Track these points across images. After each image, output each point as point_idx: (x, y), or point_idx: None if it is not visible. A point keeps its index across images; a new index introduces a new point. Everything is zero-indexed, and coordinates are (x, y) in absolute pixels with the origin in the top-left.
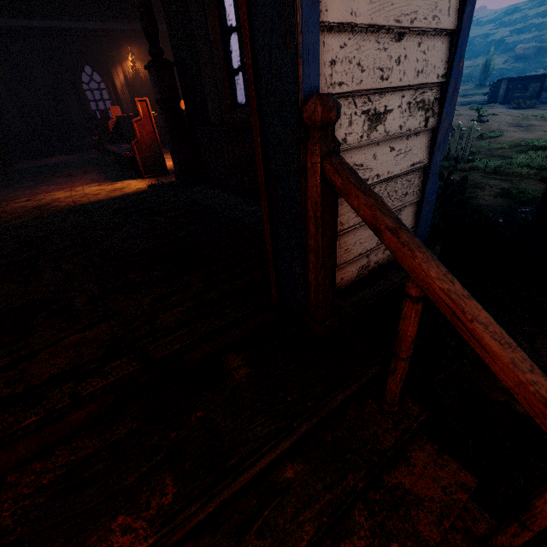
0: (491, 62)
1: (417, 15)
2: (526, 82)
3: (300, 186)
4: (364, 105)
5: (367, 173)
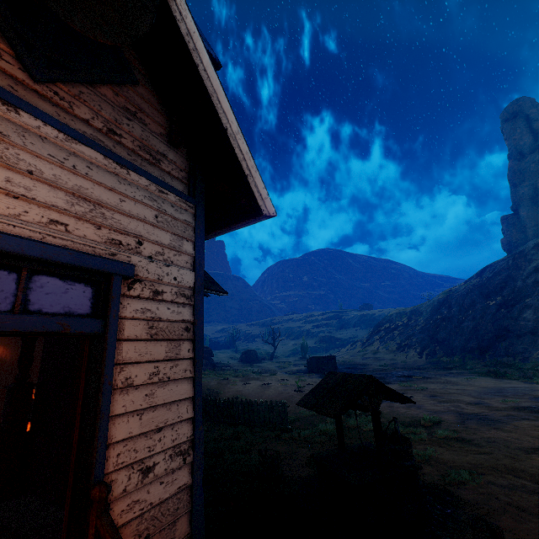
0: (305, 344)
1: (169, 419)
2: (326, 359)
3: (85, 533)
4: (139, 466)
5: (143, 503)
